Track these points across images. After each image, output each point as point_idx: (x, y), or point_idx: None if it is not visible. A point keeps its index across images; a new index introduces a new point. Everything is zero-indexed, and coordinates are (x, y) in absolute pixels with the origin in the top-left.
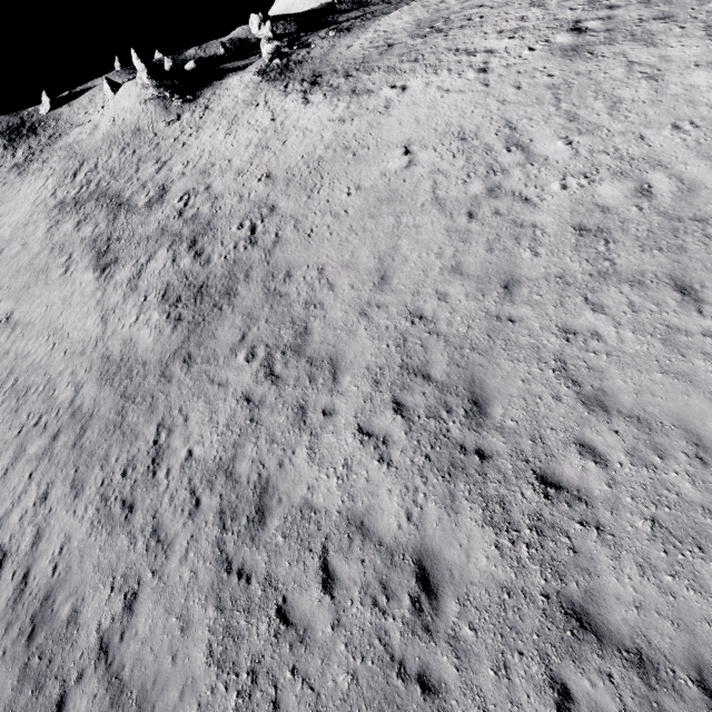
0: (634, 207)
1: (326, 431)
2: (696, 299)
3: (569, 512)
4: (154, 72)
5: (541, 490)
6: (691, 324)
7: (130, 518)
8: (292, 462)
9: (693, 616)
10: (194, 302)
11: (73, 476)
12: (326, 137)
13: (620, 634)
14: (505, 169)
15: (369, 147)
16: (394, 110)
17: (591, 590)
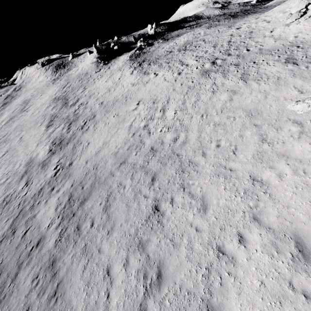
0: (169, 144)
1: (53, 196)
2: (152, 183)
3: (74, 236)
4: (99, 52)
5: (75, 228)
6: (144, 191)
7: (5, 207)
8: (41, 203)
9: (70, 270)
10: (57, 145)
11: (3, 192)
12: (125, 91)
13: (56, 269)
14: (154, 119)
15: (131, 98)
16: (147, 84)
17: (61, 257)
